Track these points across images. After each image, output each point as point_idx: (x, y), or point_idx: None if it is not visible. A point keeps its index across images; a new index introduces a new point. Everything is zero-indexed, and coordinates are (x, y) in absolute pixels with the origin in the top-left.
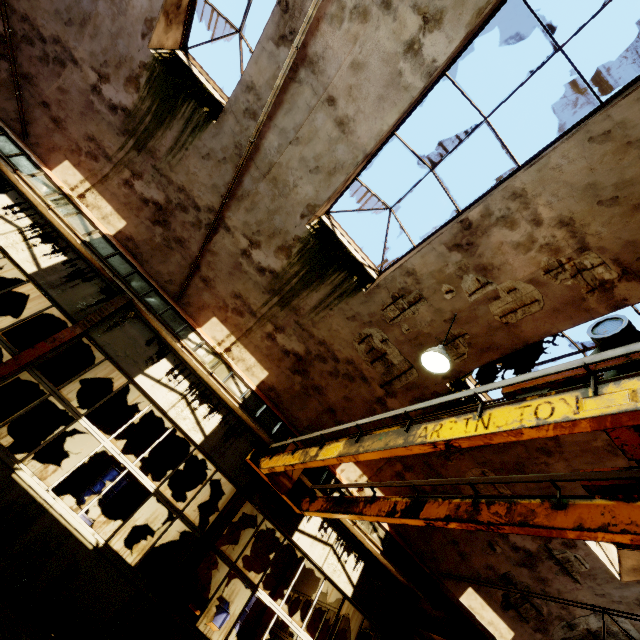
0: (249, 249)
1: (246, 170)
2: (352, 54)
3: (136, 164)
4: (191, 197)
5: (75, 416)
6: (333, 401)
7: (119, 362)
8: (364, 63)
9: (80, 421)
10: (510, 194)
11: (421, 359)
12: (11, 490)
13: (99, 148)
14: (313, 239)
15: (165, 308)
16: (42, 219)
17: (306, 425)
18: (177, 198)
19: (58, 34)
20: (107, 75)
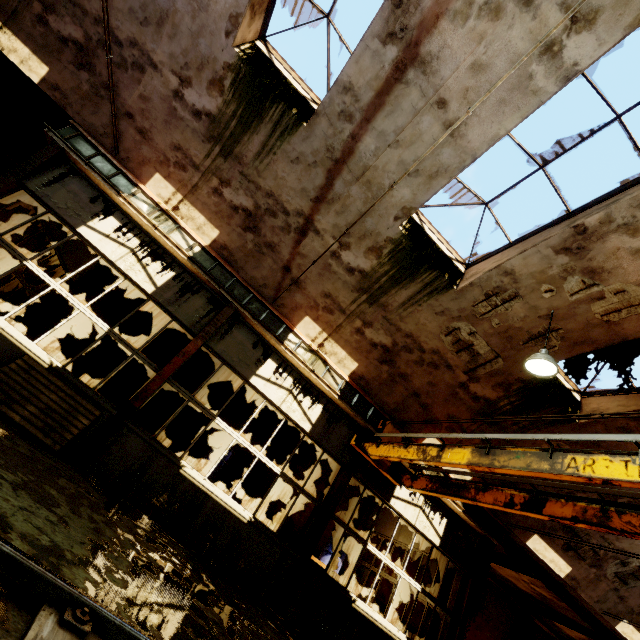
0: (338, 251)
1: (338, 173)
2: (474, 54)
3: (223, 171)
4: (280, 202)
5: (211, 417)
6: (418, 386)
7: (235, 367)
8: (487, 64)
9: (215, 421)
10: (639, 203)
11: (525, 363)
12: (182, 482)
13: (186, 157)
14: (406, 240)
15: (265, 313)
16: (147, 237)
17: (393, 408)
18: (265, 203)
19: (134, 36)
20: (188, 78)
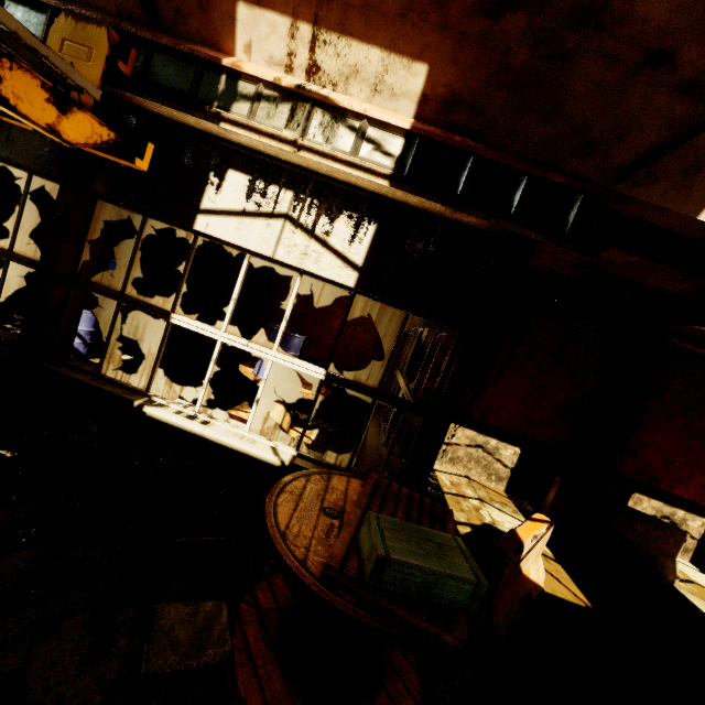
0: None
1: None
2: None
3: None
4: None
5: None
6: None
7: None
8: None
9: None
10: None
11: None
12: None
13: None
14: None
15: None
16: None
17: None
18: None
19: None
20: None
